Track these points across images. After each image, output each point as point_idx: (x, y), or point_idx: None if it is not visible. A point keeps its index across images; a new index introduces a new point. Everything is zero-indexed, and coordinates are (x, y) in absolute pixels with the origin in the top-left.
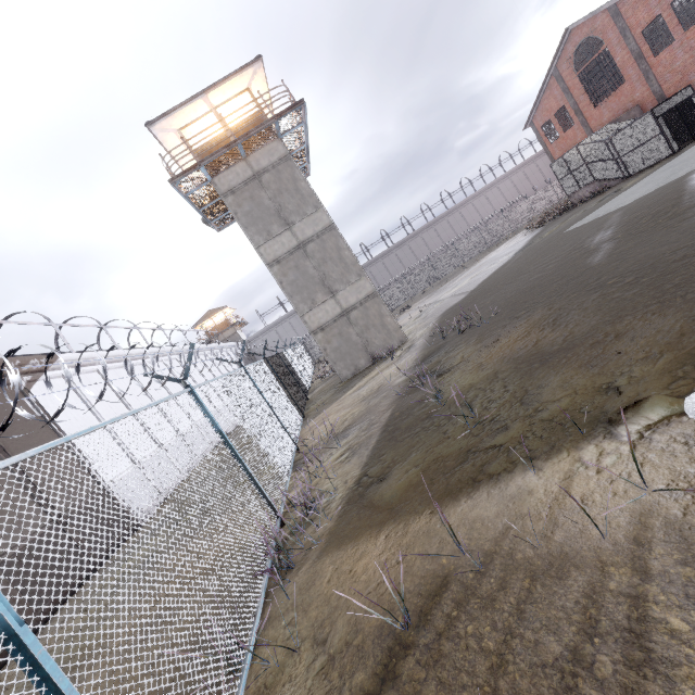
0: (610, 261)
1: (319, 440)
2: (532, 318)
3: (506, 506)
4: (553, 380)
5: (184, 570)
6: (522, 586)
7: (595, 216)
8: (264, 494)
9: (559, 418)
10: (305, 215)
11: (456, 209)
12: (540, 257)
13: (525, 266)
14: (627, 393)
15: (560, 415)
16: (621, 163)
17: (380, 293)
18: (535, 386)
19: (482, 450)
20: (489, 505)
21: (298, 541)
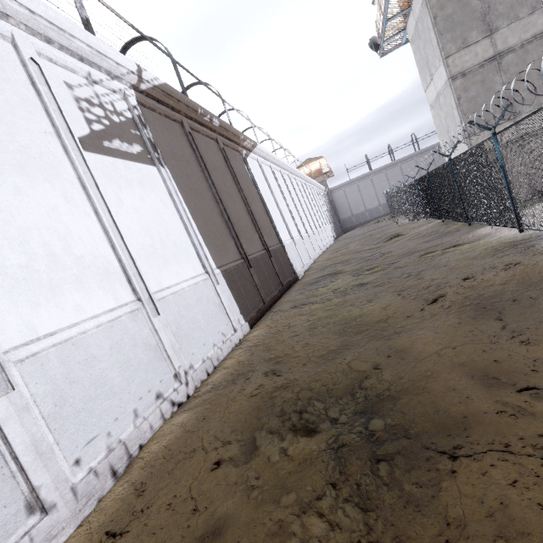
0: None
1: None
2: None
3: None
4: None
5: None
6: None
7: None
8: None
9: None
10: (515, 19)
11: None
12: None
13: None
14: None
15: None
16: None
17: None
18: None
19: None
20: None
21: None
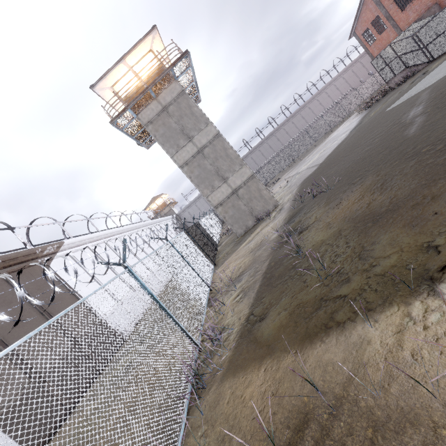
0: (423, 132)
1: (224, 282)
2: (365, 184)
3: (350, 354)
4: (383, 238)
5: (123, 411)
6: (366, 436)
7: (408, 96)
8: (185, 332)
9: (389, 274)
10: (200, 130)
11: (305, 105)
12: (368, 133)
13: (357, 141)
14: (445, 252)
15: (390, 271)
16: (426, 51)
17: (259, 171)
18: (369, 243)
19: (331, 299)
20: (337, 351)
21: (209, 365)
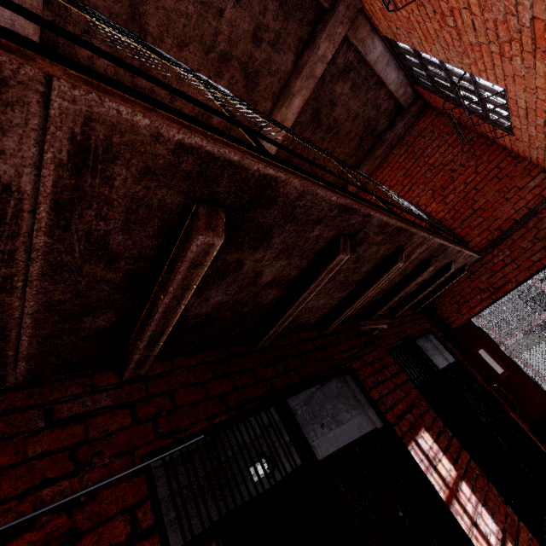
0: None
1: None
2: None
3: None
4: None
5: None
6: None
7: None
8: None
9: None
10: None
11: None
12: None
13: None
14: None
15: None
16: None
17: None
18: None
19: None
20: None
21: None
